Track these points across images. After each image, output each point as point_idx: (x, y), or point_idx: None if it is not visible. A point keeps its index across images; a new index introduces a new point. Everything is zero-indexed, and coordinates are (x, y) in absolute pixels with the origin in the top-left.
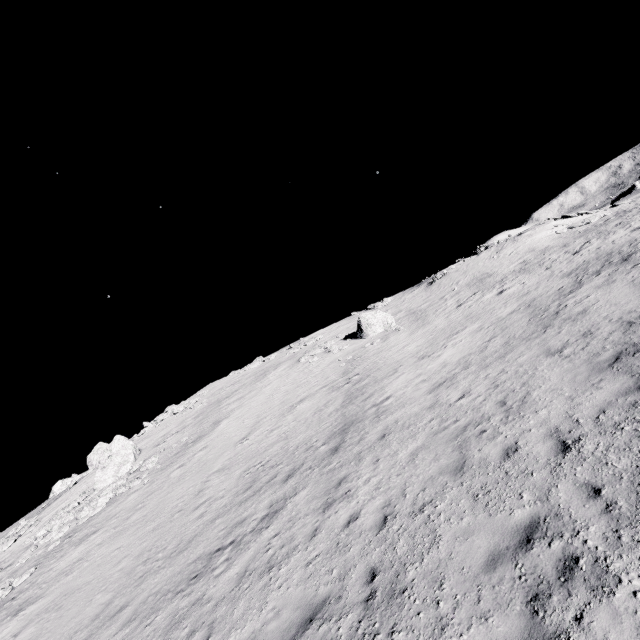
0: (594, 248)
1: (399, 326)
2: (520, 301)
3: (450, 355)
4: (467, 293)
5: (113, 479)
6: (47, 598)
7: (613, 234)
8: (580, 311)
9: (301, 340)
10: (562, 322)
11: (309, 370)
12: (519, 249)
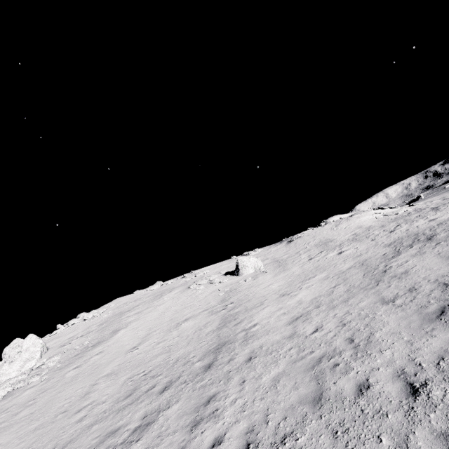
0: (404, 229)
1: (266, 269)
2: (355, 260)
3: (304, 295)
4: (316, 251)
5: (17, 373)
6: None
7: (416, 222)
8: (403, 271)
9: (193, 272)
10: (390, 278)
11: (195, 295)
12: (351, 225)
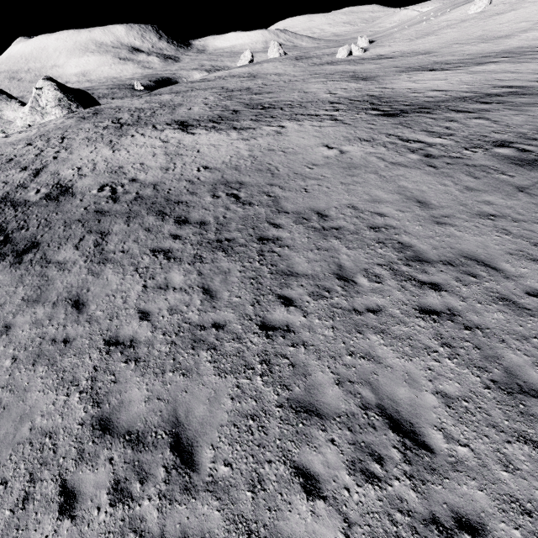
0: None
1: None
2: None
3: None
4: None
5: (473, 12)
6: (440, 36)
7: None
8: None
9: None
10: None
11: None
12: None
